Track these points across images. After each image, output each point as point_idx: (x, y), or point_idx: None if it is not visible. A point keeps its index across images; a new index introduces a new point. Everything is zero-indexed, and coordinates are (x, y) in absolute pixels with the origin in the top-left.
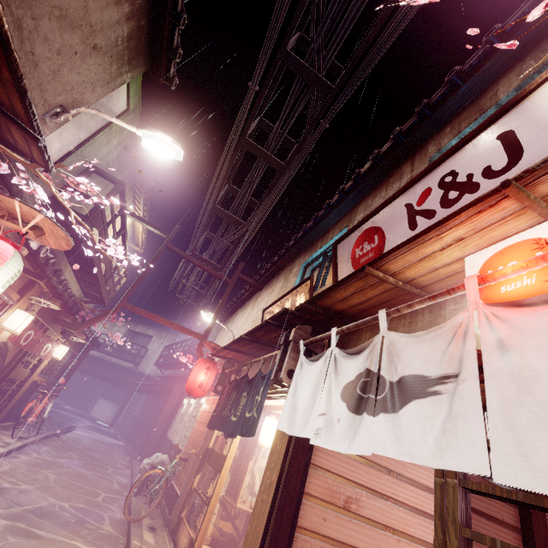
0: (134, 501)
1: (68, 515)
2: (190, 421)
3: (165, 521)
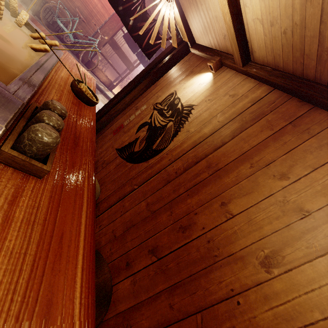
0: None
1: None
2: None
3: (73, 52)
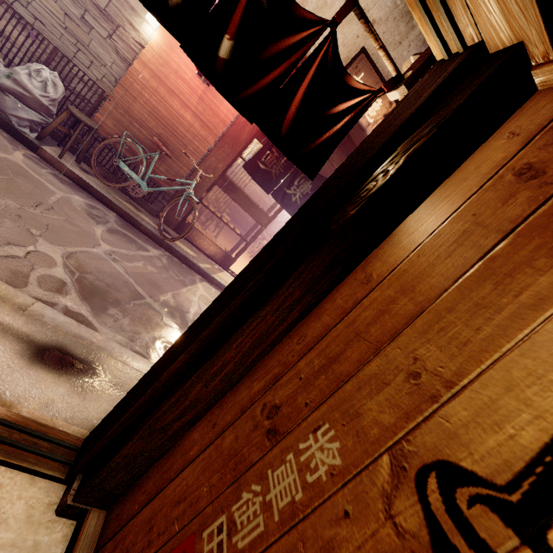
0: (83, 177)
1: (142, 265)
2: (81, 5)
3: (151, 212)
